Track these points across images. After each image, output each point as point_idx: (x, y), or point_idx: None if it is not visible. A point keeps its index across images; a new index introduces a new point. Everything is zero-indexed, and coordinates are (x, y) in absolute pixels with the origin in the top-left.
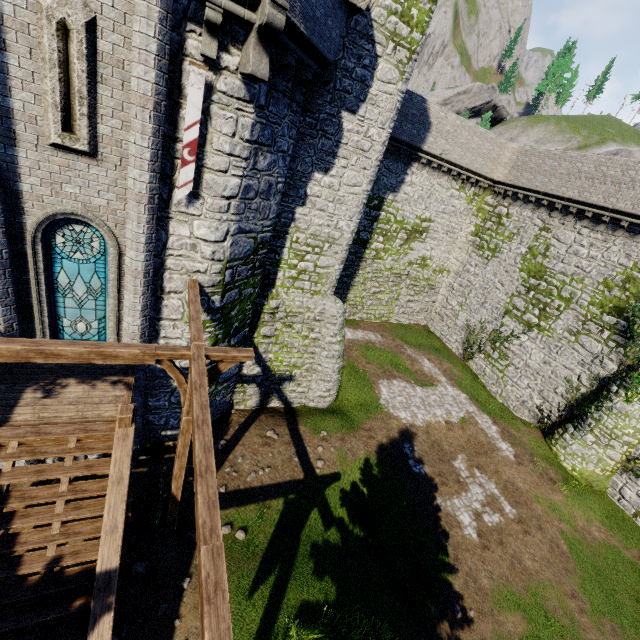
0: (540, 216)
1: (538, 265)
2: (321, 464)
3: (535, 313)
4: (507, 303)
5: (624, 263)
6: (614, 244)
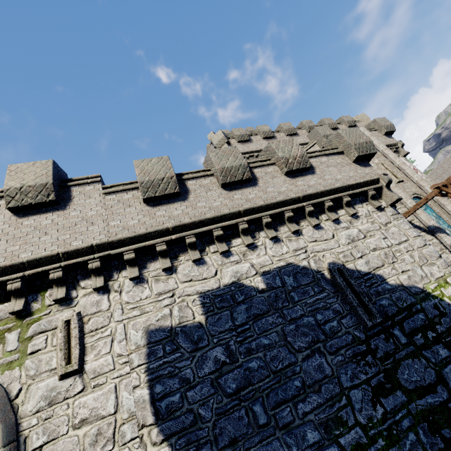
0: None
1: None
2: None
3: None
4: None
5: None
6: None
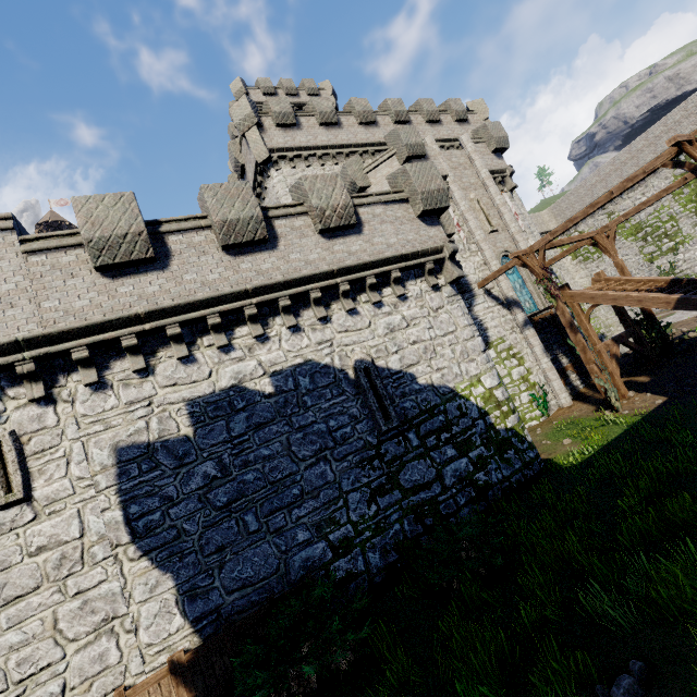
0: (599, 215)
1: (631, 227)
2: (685, 328)
3: (665, 242)
4: (643, 257)
5: (669, 181)
6: (652, 183)
